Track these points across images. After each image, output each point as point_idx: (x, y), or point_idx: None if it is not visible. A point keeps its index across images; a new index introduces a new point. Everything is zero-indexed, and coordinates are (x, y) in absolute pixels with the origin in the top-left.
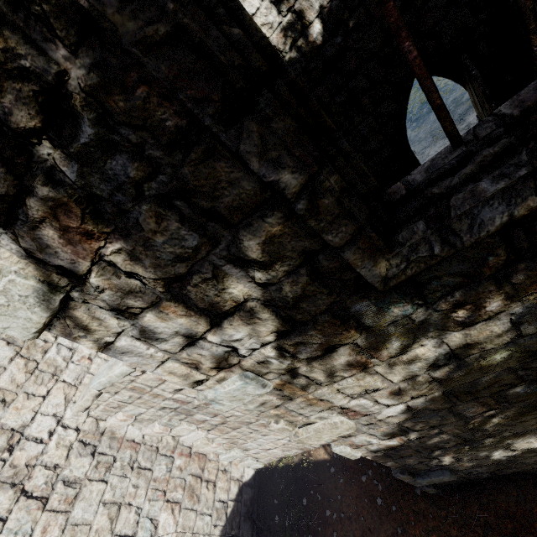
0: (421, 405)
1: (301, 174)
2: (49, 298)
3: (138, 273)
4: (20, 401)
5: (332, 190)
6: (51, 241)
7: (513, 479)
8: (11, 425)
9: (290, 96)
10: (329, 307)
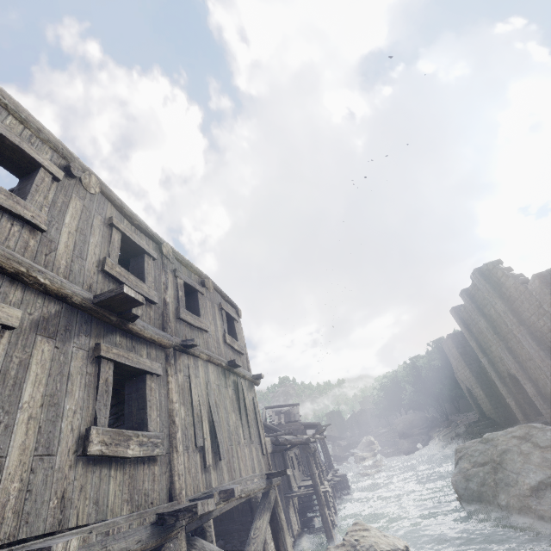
0: None
1: None
2: None
3: None
4: None
5: None
6: None
7: None
8: None
9: None
10: None
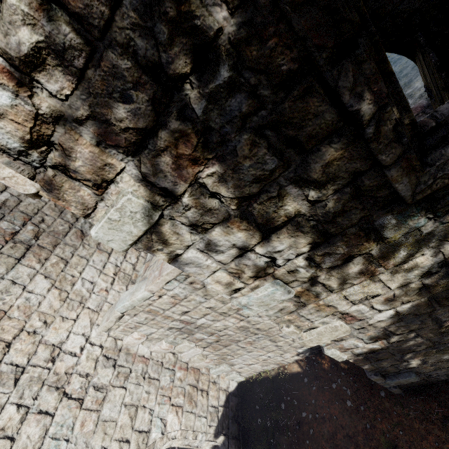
0: (407, 310)
1: (373, 105)
2: (152, 214)
3: (221, 193)
4: (57, 323)
5: (393, 118)
6: (165, 166)
7: None
8: (52, 342)
9: (371, 46)
10: (360, 220)
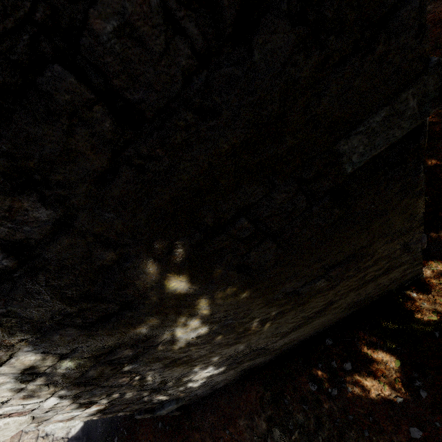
0: (69, 393)
1: None
2: None
3: None
4: None
5: None
6: None
7: (228, 388)
8: None
9: None
10: None
